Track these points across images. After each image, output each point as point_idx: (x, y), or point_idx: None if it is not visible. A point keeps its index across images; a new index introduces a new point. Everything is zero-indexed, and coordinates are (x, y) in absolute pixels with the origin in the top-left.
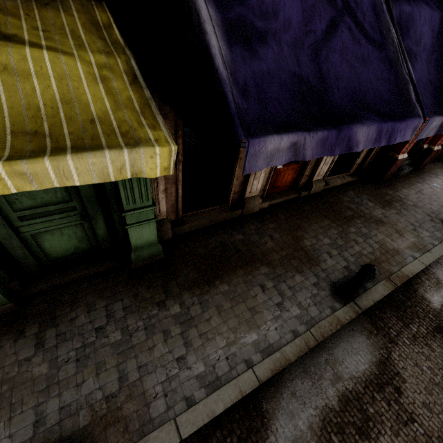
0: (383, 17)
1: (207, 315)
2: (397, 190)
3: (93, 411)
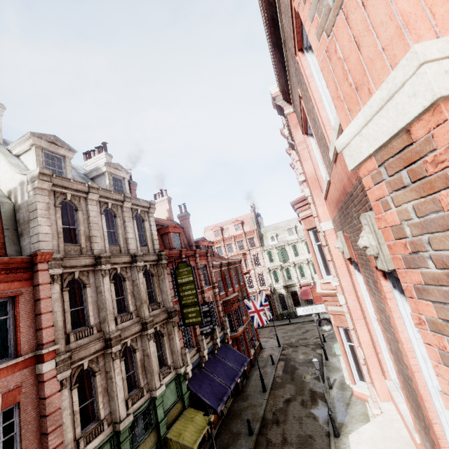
0: (215, 379)
1: None
2: (246, 391)
3: None
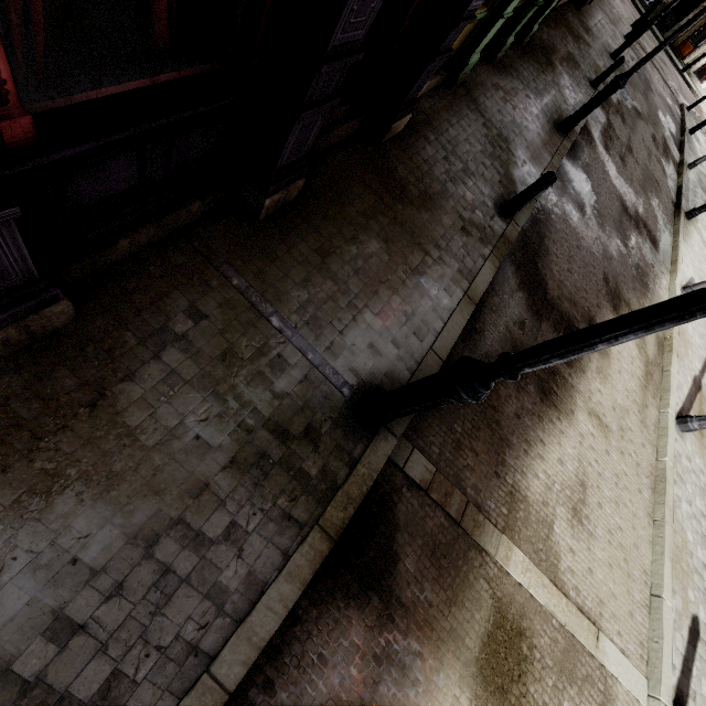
0: None
1: (560, 84)
2: (587, 20)
3: (556, 115)
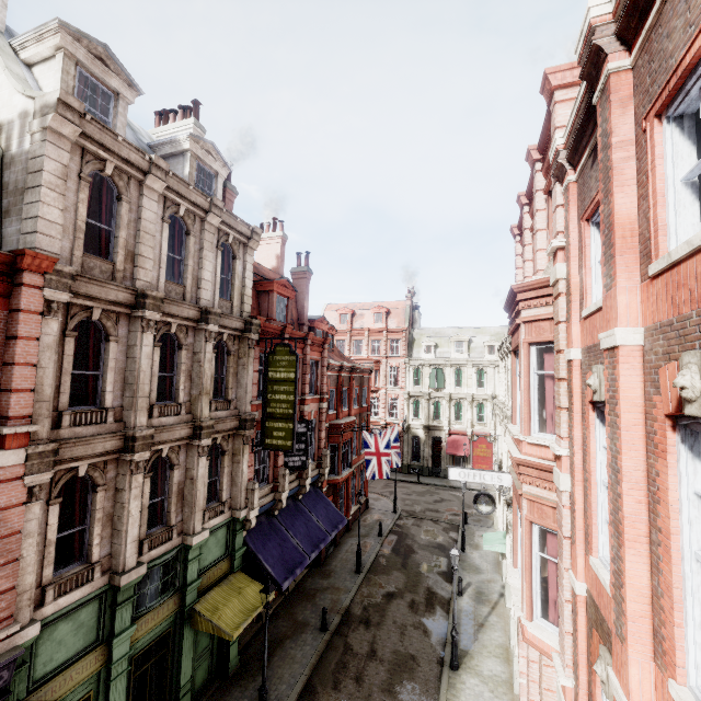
0: (290, 538)
1: (276, 671)
2: (331, 564)
3: None
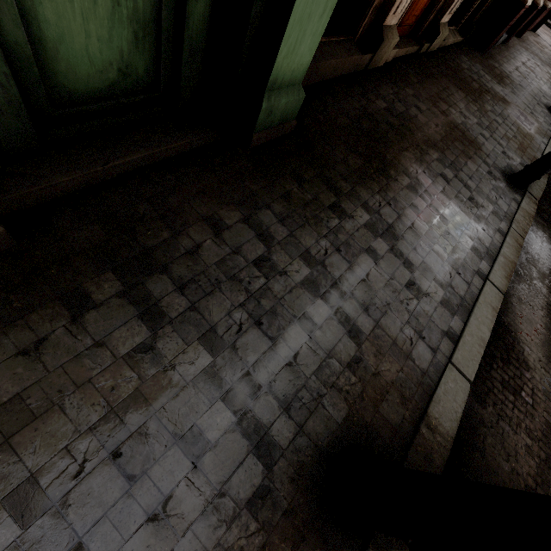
0: None
1: (406, 220)
2: (500, 63)
3: (343, 393)
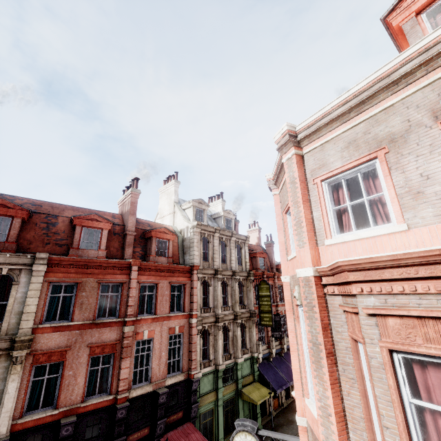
0: (279, 372)
1: None
2: None
3: None
